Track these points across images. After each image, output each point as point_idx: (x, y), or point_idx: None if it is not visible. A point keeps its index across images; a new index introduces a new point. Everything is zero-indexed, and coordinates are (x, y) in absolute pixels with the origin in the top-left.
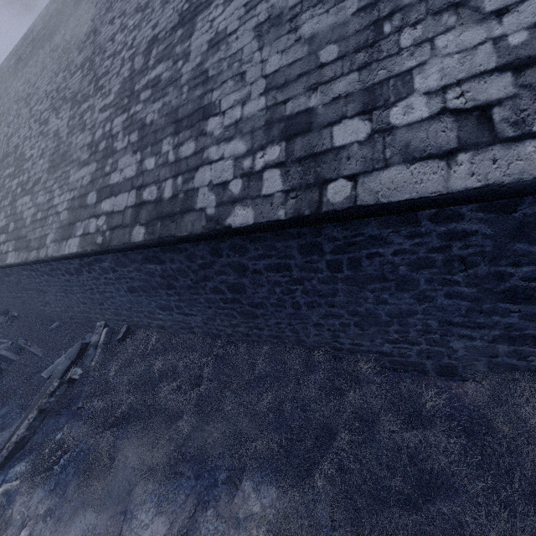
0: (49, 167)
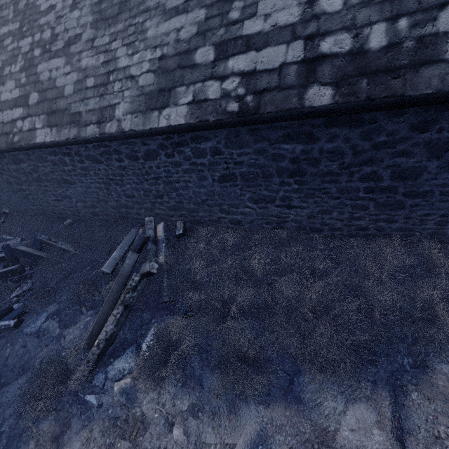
0: (96, 20)
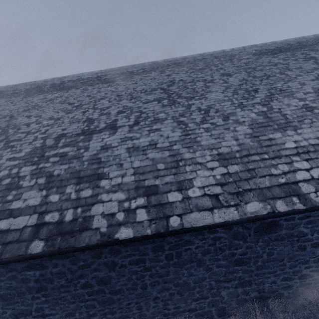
0: None
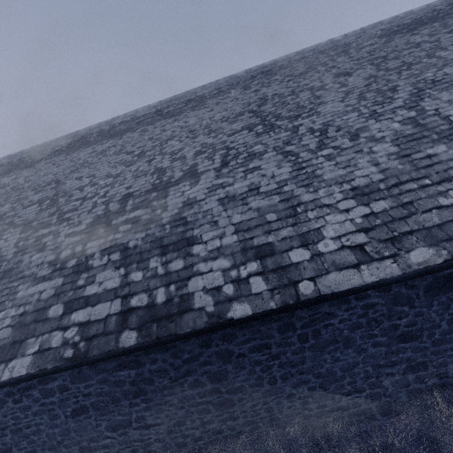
0: None
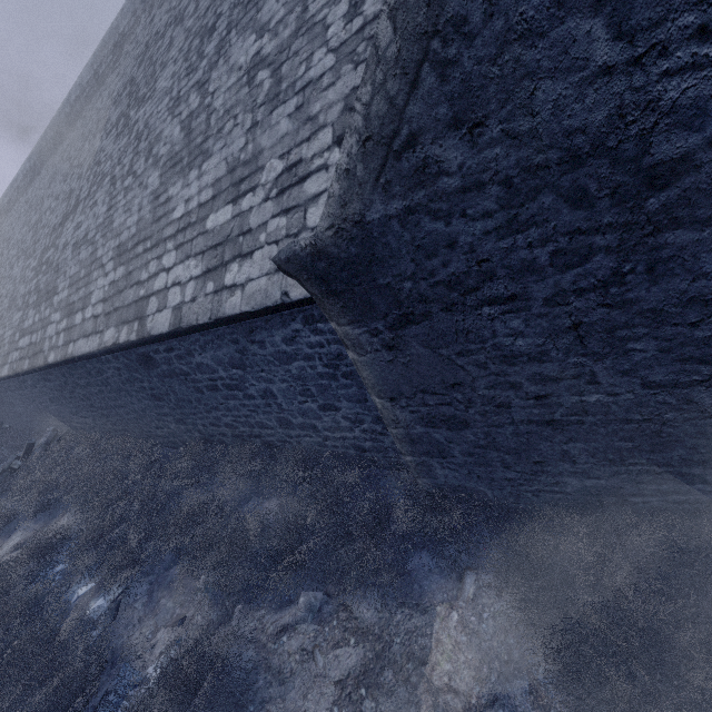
0: (8, 307)
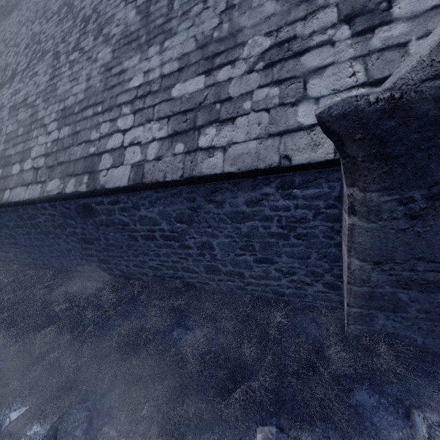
0: None
